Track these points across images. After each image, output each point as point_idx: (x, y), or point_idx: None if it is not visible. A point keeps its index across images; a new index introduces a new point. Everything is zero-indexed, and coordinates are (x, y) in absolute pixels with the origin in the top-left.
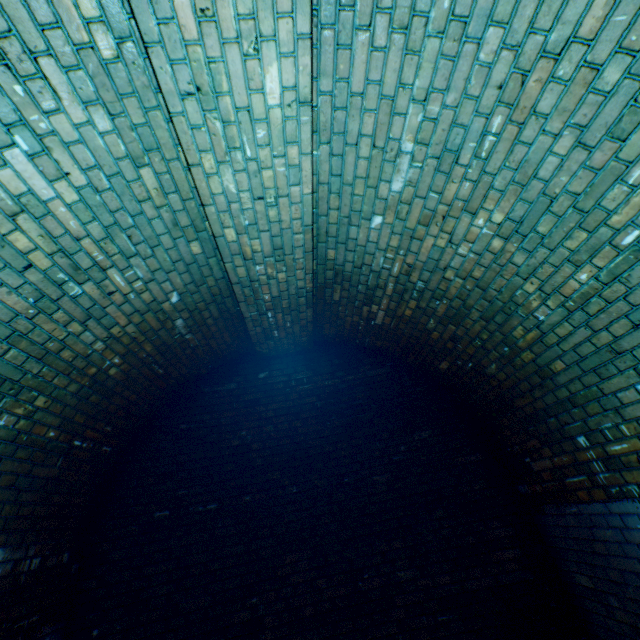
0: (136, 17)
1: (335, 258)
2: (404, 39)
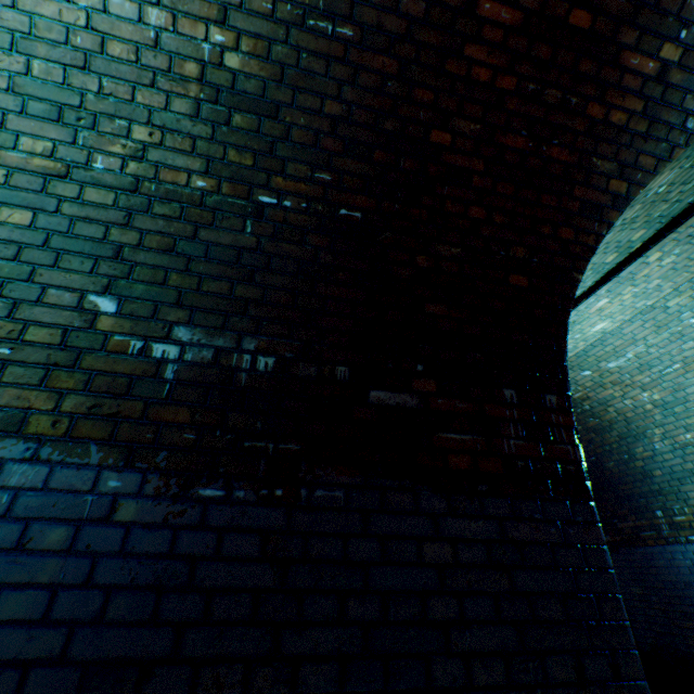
0: (579, 305)
1: None
2: (655, 329)
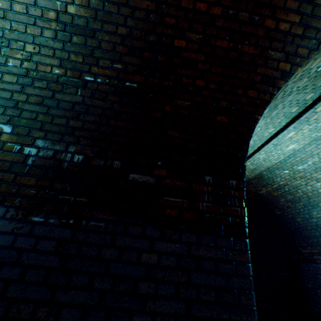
0: (278, 135)
1: (264, 173)
2: None
